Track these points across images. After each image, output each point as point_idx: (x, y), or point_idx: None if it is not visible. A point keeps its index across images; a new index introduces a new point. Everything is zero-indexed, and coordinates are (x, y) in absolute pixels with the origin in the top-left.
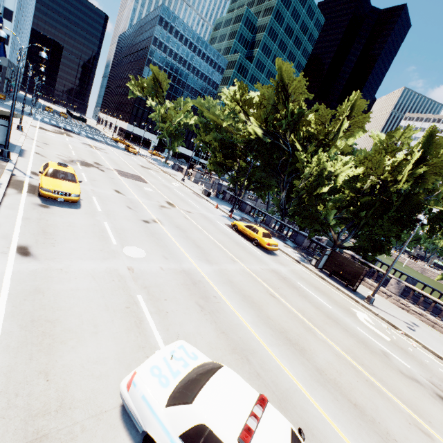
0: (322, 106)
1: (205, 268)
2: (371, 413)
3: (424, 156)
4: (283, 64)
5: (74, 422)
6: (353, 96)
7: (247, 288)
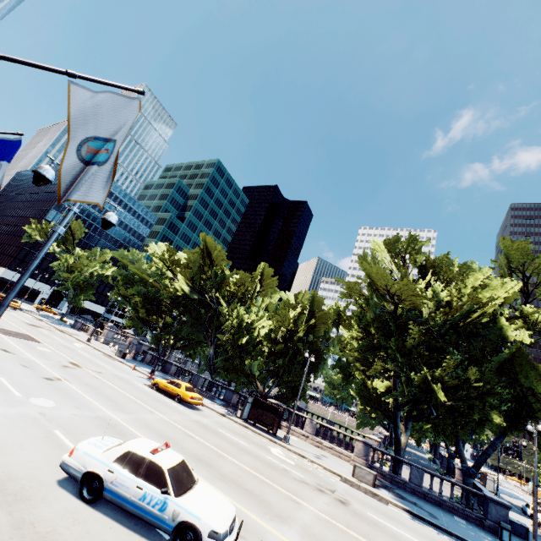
0: (241, 271)
1: (122, 416)
2: (257, 493)
3: (313, 311)
4: (206, 238)
5: (24, 485)
6: (262, 266)
7: (165, 430)
